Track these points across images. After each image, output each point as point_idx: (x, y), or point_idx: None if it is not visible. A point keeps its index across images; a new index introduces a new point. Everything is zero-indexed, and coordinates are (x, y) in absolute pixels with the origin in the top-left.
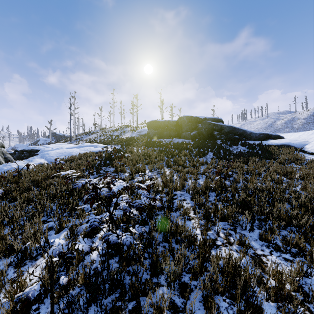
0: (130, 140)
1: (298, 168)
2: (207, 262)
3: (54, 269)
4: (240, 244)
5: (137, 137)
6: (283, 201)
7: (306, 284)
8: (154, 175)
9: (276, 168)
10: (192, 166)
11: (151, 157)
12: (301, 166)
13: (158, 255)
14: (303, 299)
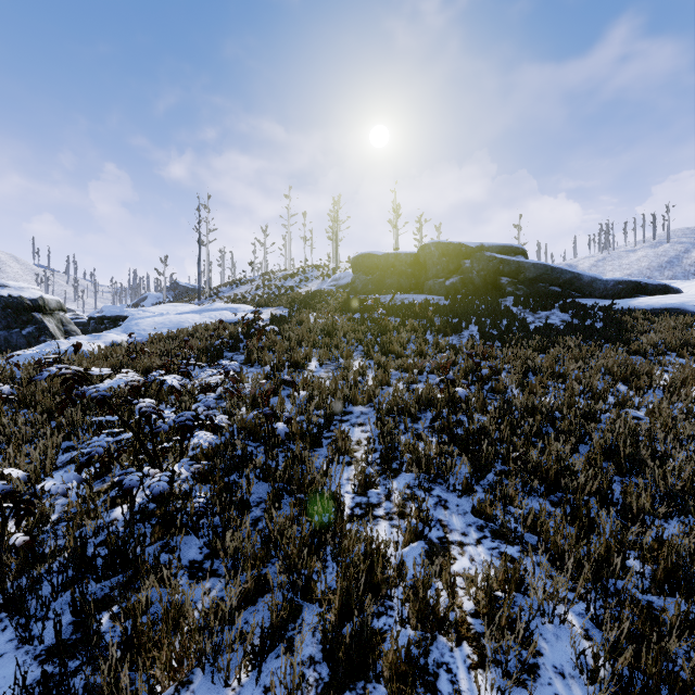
0: (313, 296)
1: (680, 364)
2: (321, 542)
3: (5, 519)
4: (420, 517)
5: (328, 291)
6: (564, 436)
7: (513, 607)
8: (326, 372)
9: (611, 364)
10: (417, 354)
11: (336, 334)
12: (687, 360)
13: (228, 521)
14: (485, 632)
